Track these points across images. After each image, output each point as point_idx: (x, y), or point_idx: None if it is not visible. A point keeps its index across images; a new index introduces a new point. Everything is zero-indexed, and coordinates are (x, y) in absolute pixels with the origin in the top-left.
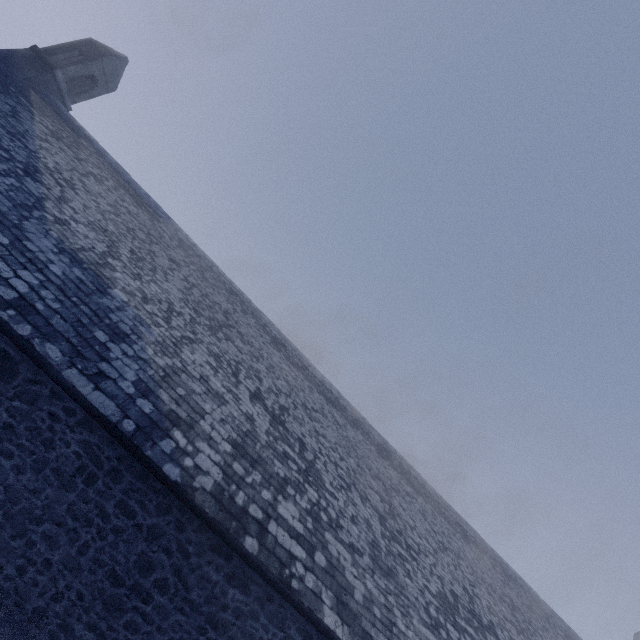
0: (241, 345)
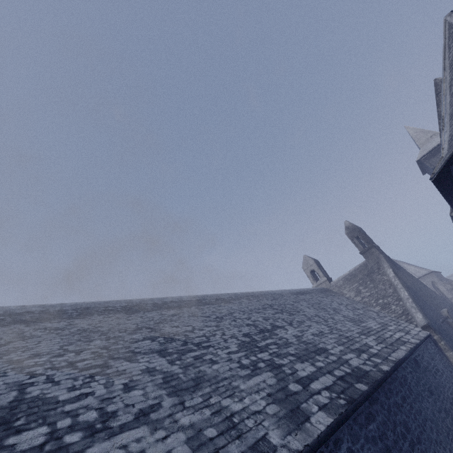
0: None
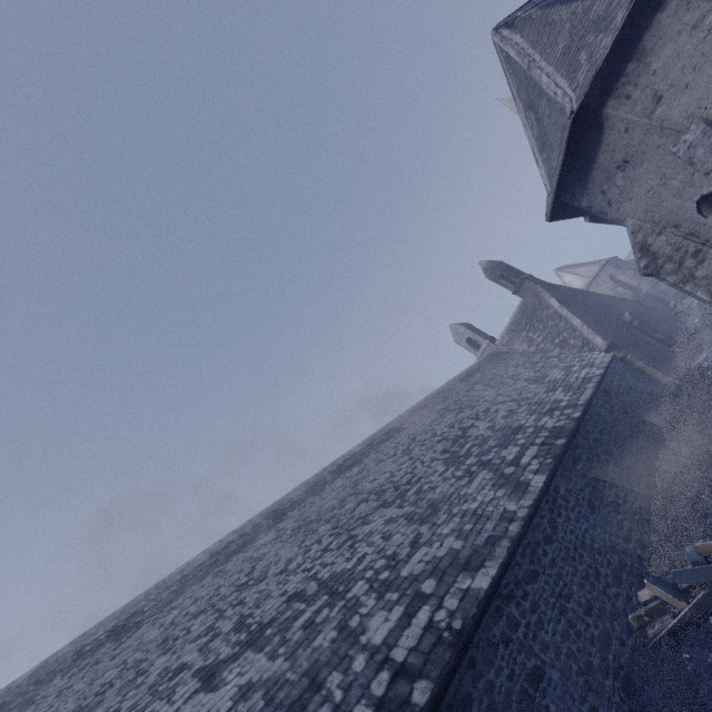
0: (100, 711)
